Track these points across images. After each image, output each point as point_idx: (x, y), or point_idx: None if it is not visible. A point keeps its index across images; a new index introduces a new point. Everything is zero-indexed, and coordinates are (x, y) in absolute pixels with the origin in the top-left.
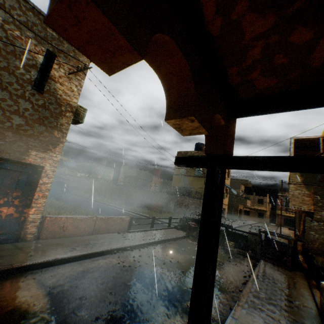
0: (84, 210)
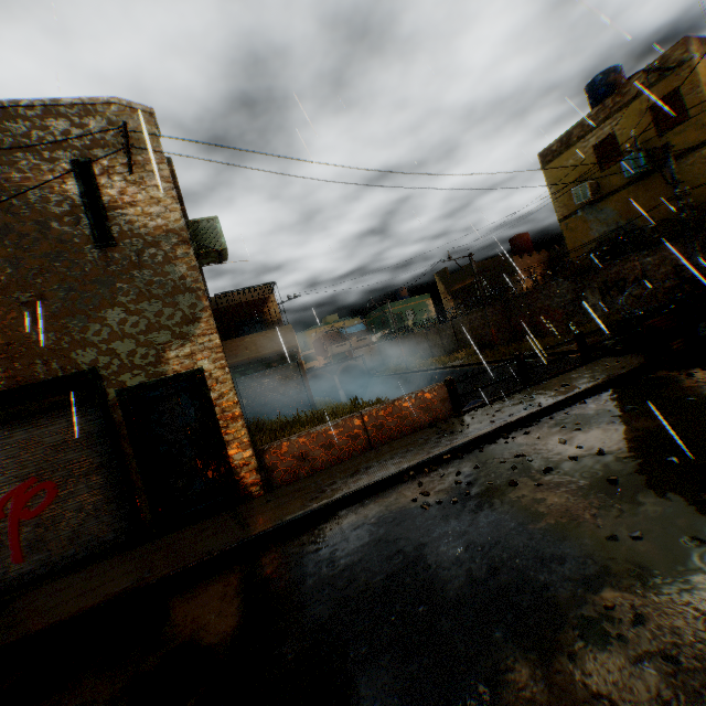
0: (364, 403)
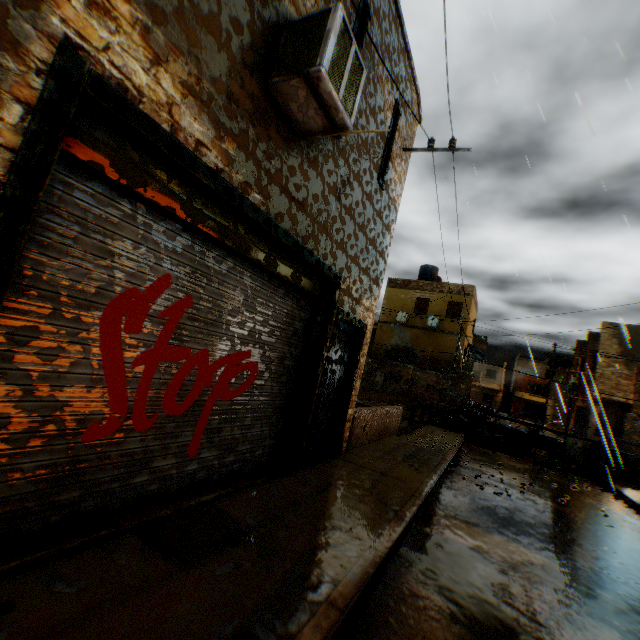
0: None
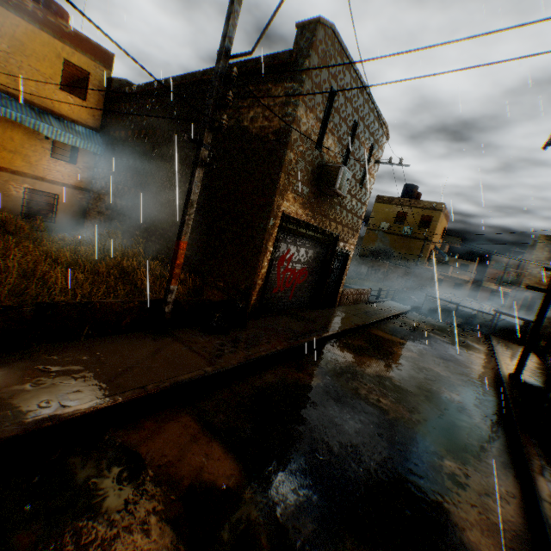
0: None
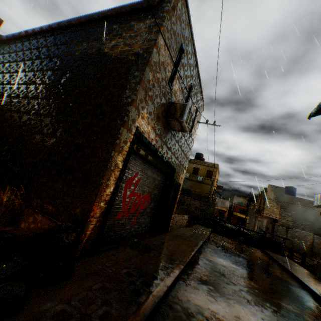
0: None
